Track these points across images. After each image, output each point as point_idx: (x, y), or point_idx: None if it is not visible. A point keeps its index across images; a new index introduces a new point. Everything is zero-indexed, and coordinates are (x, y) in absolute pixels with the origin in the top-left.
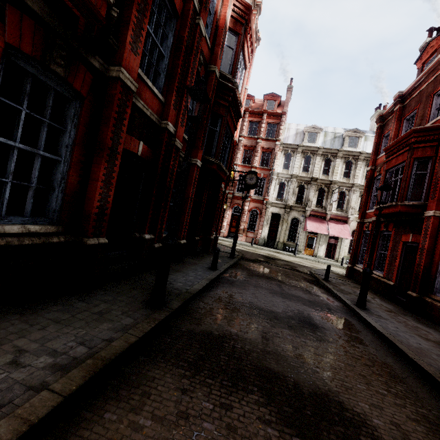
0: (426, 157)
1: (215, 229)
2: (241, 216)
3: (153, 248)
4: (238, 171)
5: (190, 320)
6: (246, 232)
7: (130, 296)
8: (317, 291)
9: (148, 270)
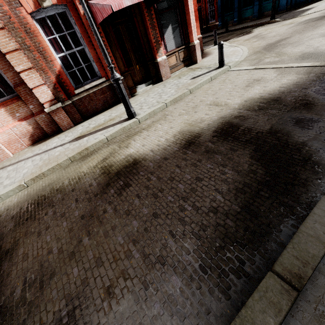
0: None
1: None
2: None
3: None
4: None
5: None
6: None
7: None
8: None
9: None
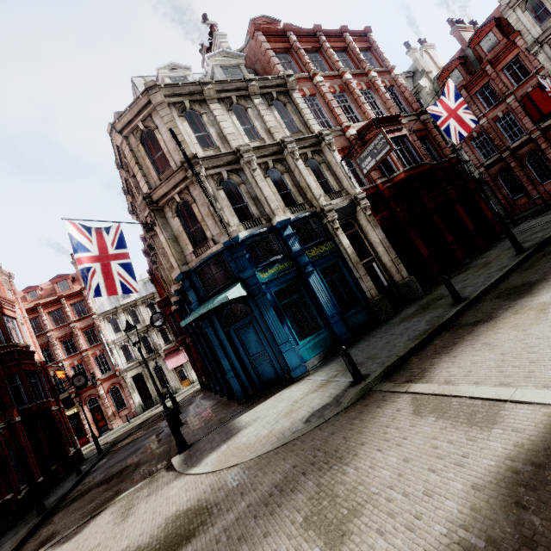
0: (172, 312)
1: (71, 444)
2: (102, 404)
3: (18, 500)
4: (62, 383)
5: (66, 501)
6: (118, 414)
7: (23, 525)
8: (163, 423)
9: (23, 516)
